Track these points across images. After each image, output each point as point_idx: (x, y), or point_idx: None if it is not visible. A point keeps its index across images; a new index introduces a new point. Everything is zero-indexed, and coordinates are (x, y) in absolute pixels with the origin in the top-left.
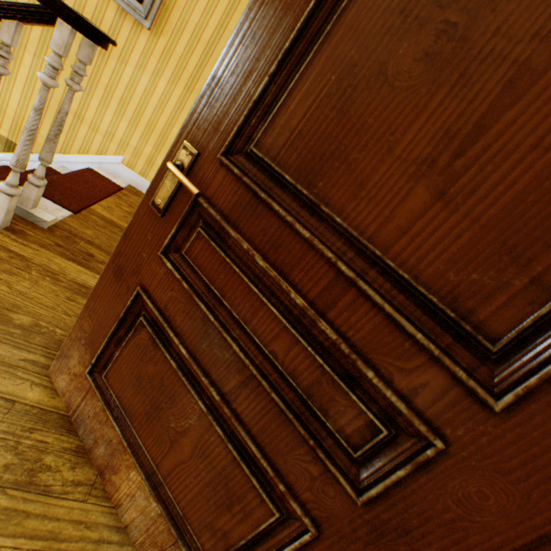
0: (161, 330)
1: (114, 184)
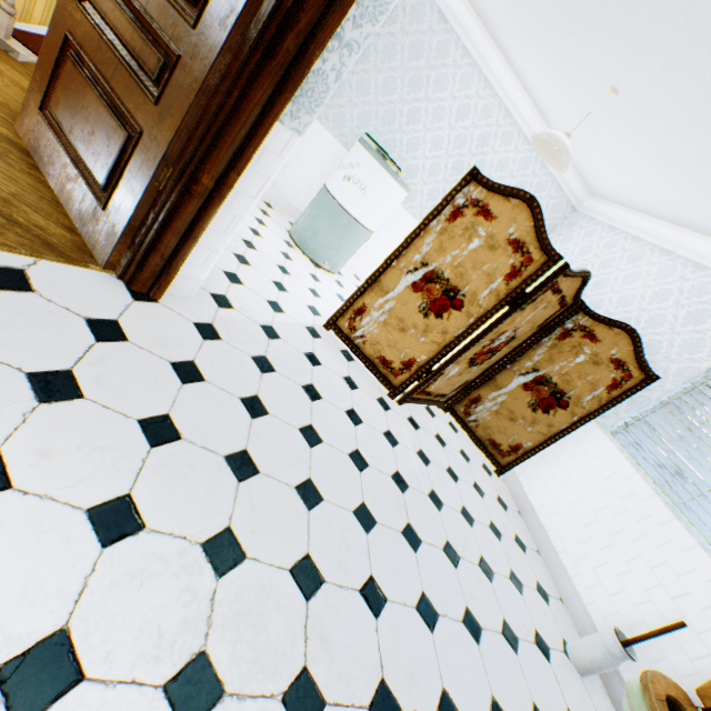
0: (80, 60)
1: None
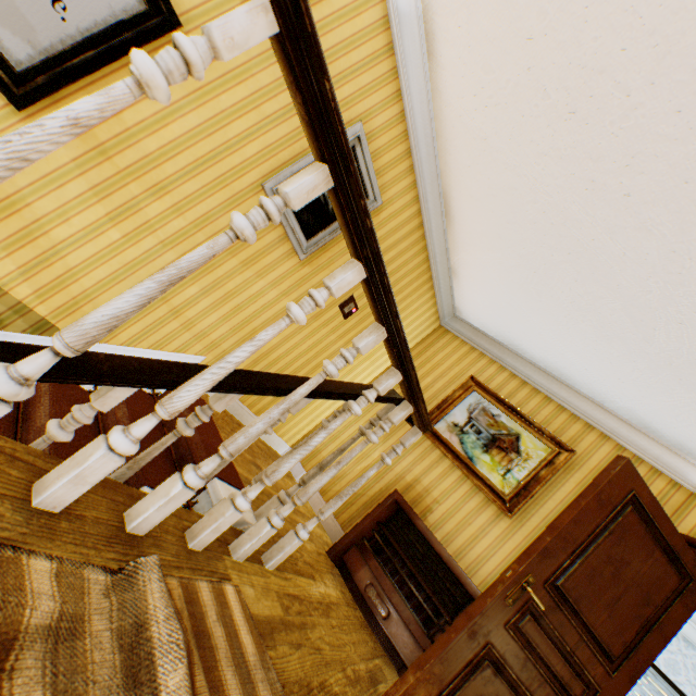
0: (496, 664)
1: (202, 401)
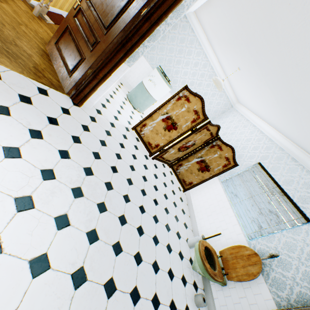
0: (71, 33)
1: None
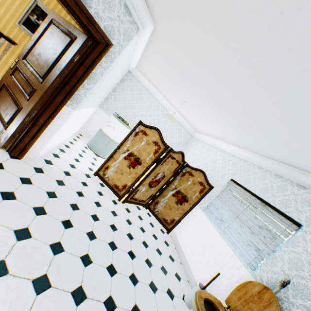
0: (8, 89)
1: None
